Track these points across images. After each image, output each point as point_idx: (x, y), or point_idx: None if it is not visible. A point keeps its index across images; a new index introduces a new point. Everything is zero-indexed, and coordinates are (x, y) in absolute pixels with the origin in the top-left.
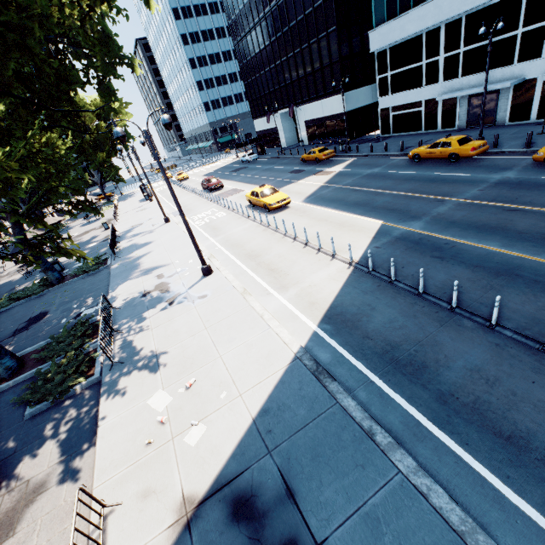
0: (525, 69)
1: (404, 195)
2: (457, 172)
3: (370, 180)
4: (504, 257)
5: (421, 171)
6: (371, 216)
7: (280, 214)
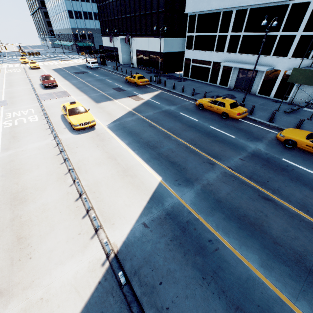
0: (276, 61)
1: (186, 145)
2: (226, 131)
3: (165, 118)
4: (265, 294)
5: (202, 121)
6: (154, 167)
7: (82, 136)
